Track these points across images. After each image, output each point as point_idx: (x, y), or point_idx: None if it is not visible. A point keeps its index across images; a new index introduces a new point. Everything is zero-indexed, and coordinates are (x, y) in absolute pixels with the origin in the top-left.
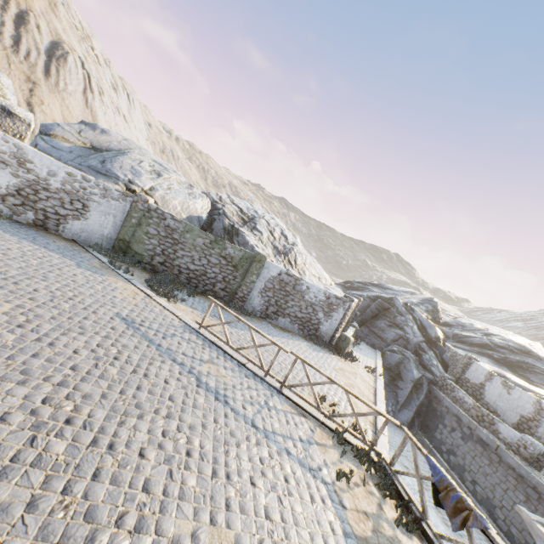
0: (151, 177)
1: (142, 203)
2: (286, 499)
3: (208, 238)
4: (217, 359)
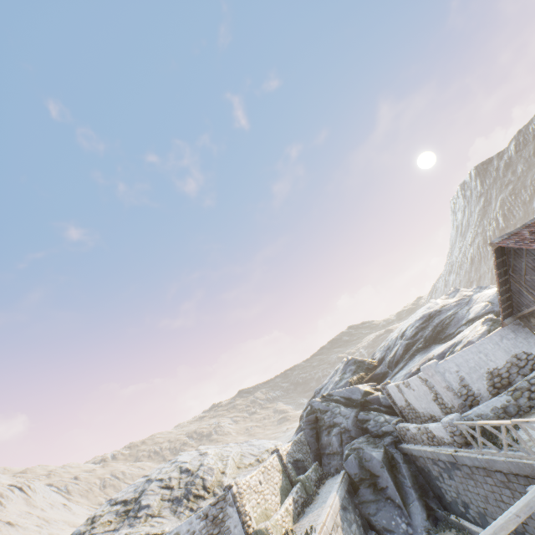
0: None
1: None
2: None
3: None
4: None
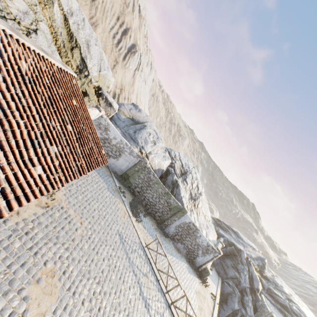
0: (151, 145)
1: (144, 163)
2: None
3: (164, 190)
4: (148, 273)
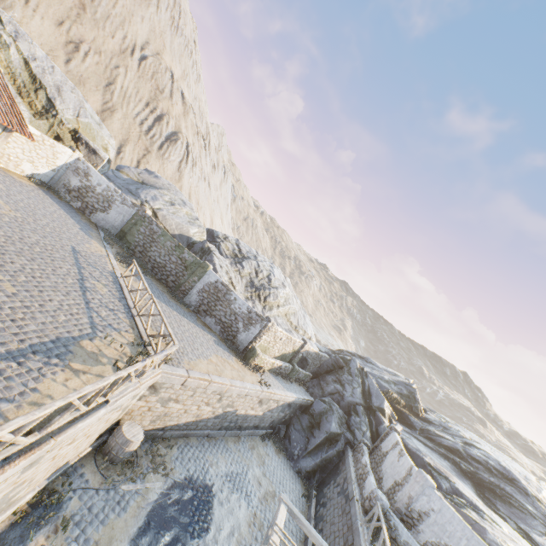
0: (165, 204)
1: (142, 212)
2: (60, 313)
3: (175, 243)
4: (110, 287)
